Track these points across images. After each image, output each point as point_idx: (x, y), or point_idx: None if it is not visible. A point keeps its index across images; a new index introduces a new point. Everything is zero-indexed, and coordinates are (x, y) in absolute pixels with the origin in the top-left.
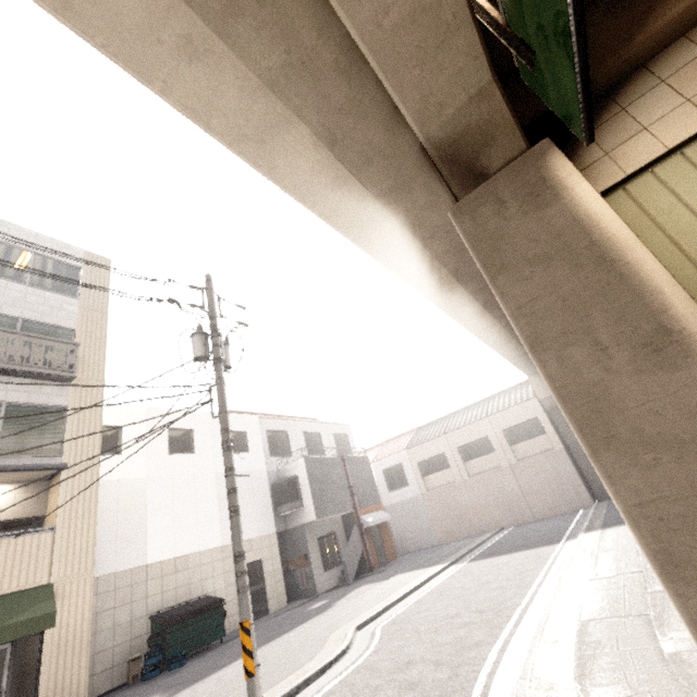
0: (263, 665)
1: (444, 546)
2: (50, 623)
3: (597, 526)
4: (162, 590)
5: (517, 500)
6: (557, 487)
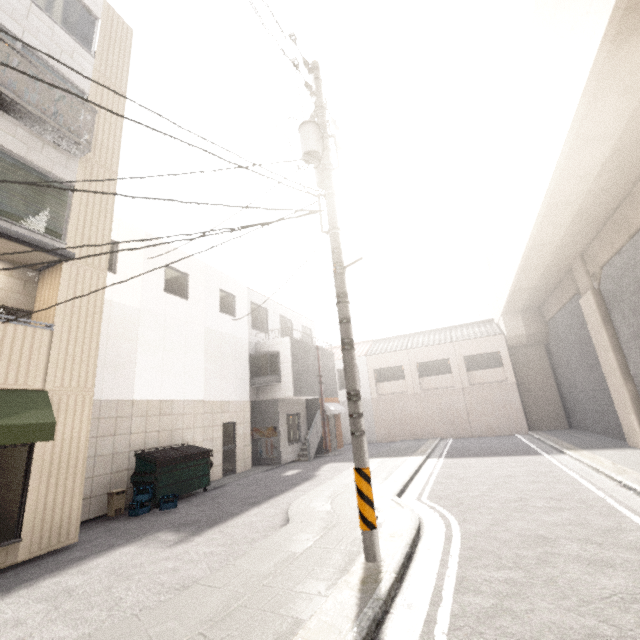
0: (309, 519)
1: (386, 444)
2: (48, 435)
3: (572, 447)
4: (146, 430)
5: (461, 418)
6: (500, 413)
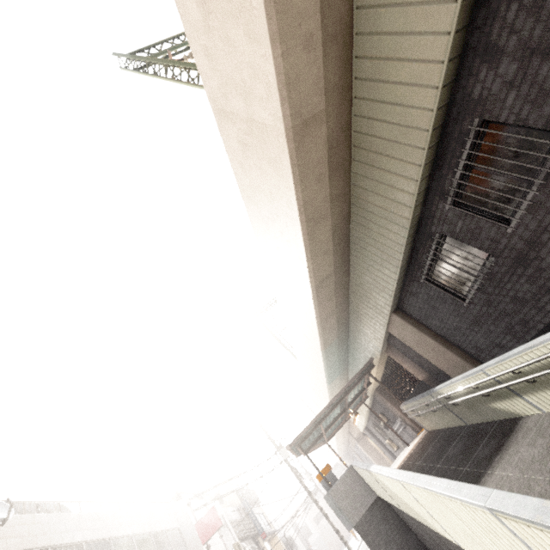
0: None
1: None
2: None
3: None
4: None
5: None
6: None
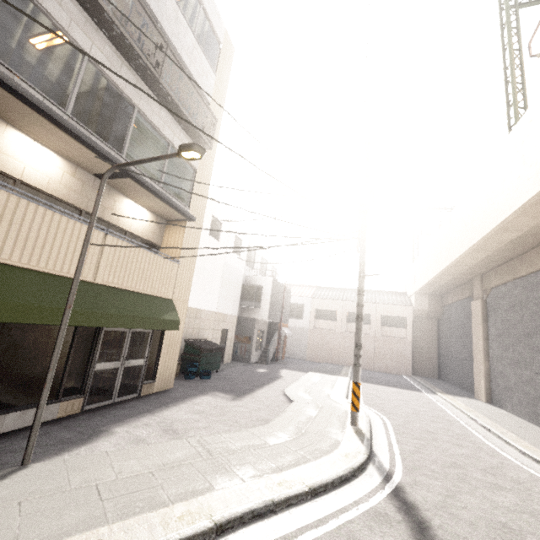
0: (304, 401)
1: (313, 363)
2: (177, 327)
3: (441, 391)
4: (188, 326)
5: (369, 356)
6: (396, 359)
